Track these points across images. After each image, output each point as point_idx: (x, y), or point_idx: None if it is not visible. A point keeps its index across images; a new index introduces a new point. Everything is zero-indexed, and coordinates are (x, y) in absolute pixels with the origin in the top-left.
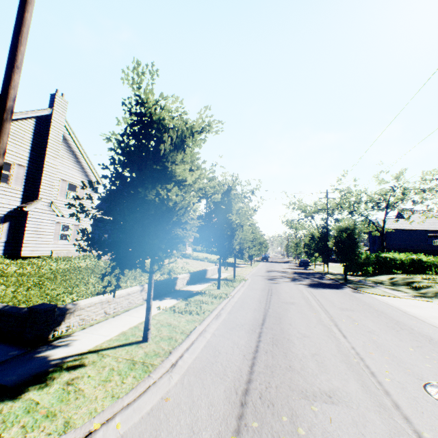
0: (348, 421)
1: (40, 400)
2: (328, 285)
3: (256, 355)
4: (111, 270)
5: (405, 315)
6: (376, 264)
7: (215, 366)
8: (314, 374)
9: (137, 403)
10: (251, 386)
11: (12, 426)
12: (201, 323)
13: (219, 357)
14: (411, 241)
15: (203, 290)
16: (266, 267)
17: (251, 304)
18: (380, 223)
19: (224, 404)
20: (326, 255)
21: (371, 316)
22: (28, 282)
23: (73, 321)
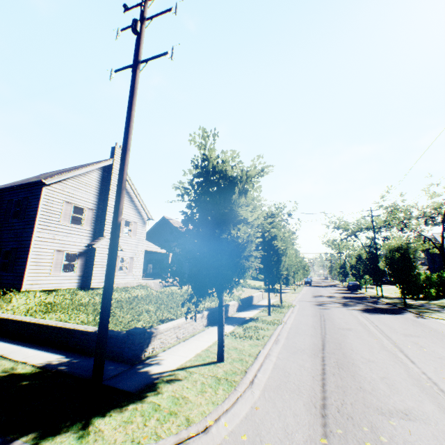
0: (427, 435)
1: (159, 402)
2: (384, 309)
3: (324, 376)
4: (189, 298)
5: None
6: (439, 285)
7: (289, 384)
8: (386, 395)
9: (233, 409)
10: (327, 402)
11: (150, 419)
12: (264, 347)
13: (290, 377)
14: None
15: (254, 316)
16: (311, 292)
17: (306, 330)
18: (438, 239)
19: (307, 415)
20: (377, 277)
21: (441, 342)
22: None
23: (156, 343)
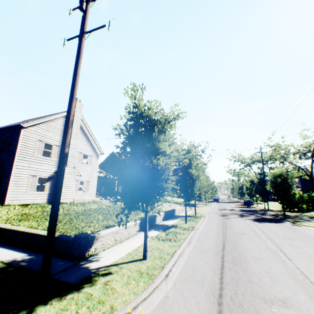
0: None
1: (92, 292)
2: (270, 219)
3: (222, 271)
4: (122, 211)
5: None
6: (309, 202)
7: (195, 277)
8: (269, 286)
9: (149, 298)
10: (223, 292)
11: (82, 307)
12: (179, 247)
13: (196, 271)
14: None
15: (175, 224)
16: (218, 206)
17: (212, 234)
18: (308, 169)
19: (207, 303)
20: (265, 196)
21: (310, 244)
22: (63, 219)
23: (98, 245)
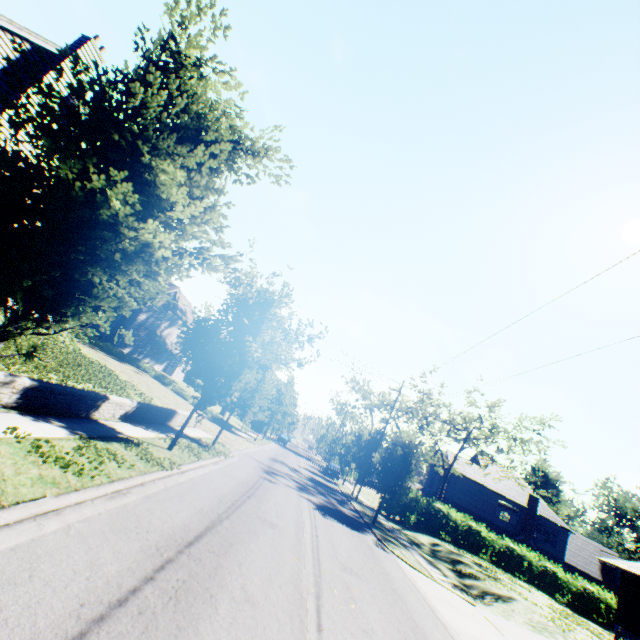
0: None
1: None
2: (346, 517)
3: (111, 613)
4: None
5: (432, 617)
6: (423, 514)
7: None
8: None
9: None
10: None
11: None
12: (64, 494)
13: (15, 589)
14: (477, 500)
15: (140, 439)
16: (276, 453)
17: (203, 497)
18: (450, 459)
19: None
20: (365, 471)
21: (383, 599)
22: None
23: None
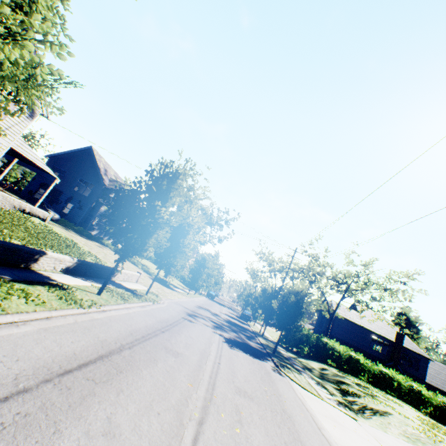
0: None
1: None
2: (251, 348)
3: None
4: None
5: (318, 436)
6: (314, 346)
7: None
8: None
9: None
10: None
11: None
12: None
13: None
14: (356, 336)
15: (71, 286)
16: (203, 303)
17: (112, 331)
18: (334, 306)
19: None
20: (268, 315)
21: (271, 421)
22: None
23: None
